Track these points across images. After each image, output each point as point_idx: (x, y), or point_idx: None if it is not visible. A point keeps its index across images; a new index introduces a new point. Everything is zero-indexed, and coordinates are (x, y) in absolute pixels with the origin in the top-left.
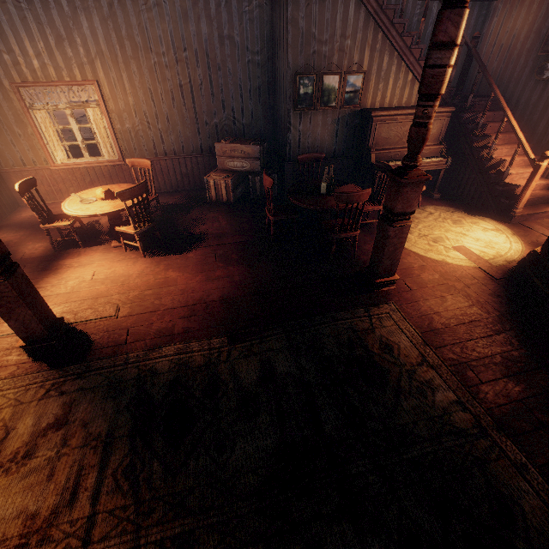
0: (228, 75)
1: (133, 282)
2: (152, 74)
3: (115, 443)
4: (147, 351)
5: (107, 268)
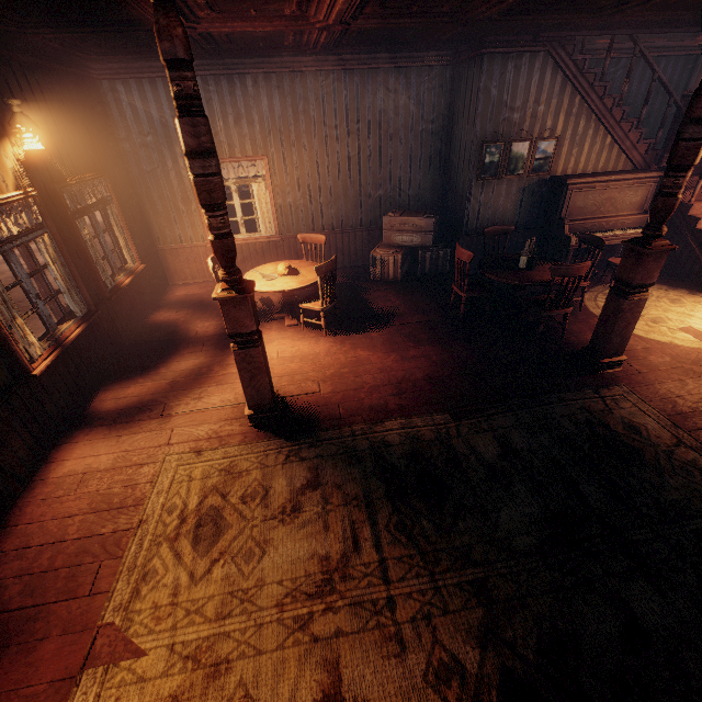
0: (399, 145)
1: (324, 360)
2: (321, 147)
3: (375, 503)
4: (369, 424)
5: (291, 347)
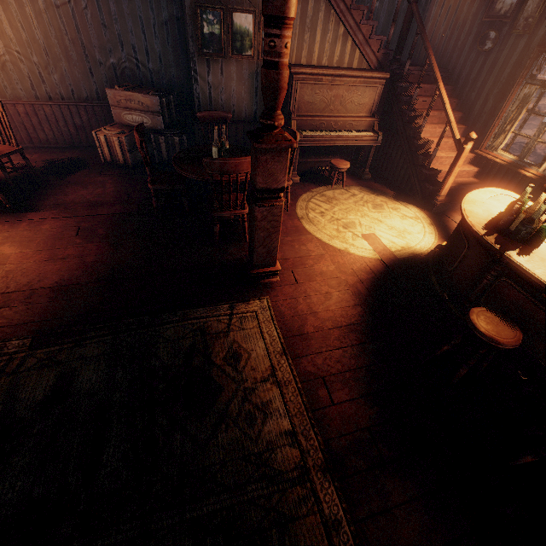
0: None
1: None
2: None
3: None
4: None
5: None
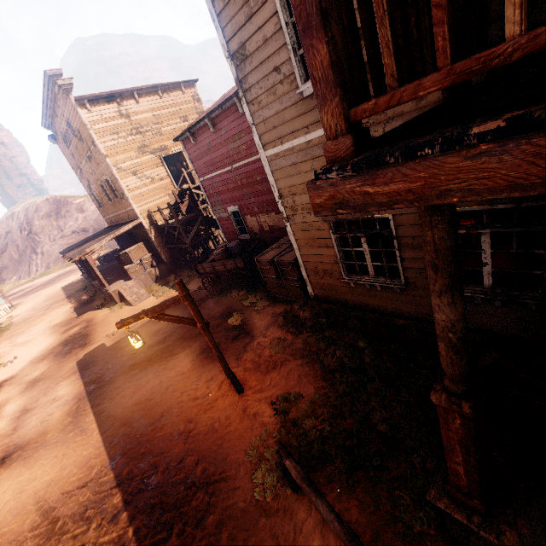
0: None
1: None
2: None
3: None
4: None
5: (495, 255)
